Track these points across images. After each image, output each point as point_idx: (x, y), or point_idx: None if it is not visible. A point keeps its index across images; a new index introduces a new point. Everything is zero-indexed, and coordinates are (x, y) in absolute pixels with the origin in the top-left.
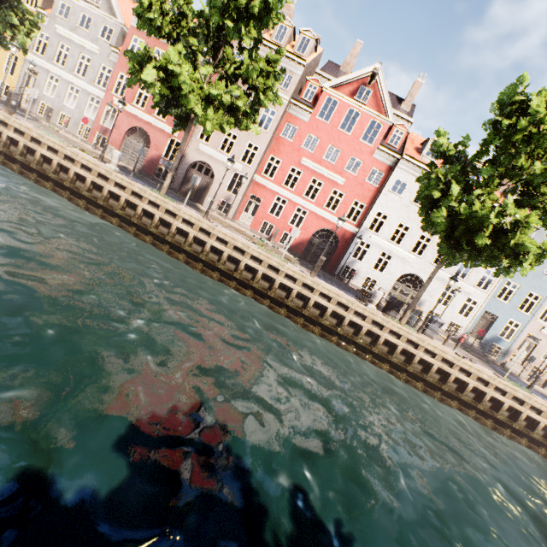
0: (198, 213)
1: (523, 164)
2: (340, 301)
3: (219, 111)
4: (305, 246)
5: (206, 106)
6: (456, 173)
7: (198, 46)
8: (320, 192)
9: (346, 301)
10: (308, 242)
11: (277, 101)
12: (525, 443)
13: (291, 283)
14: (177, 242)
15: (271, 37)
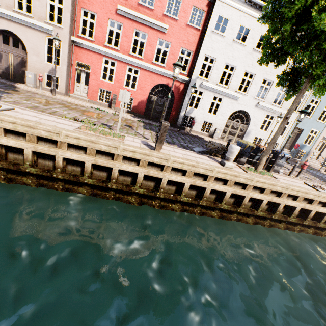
0: None
1: None
2: (197, 171)
3: None
4: (145, 105)
5: None
6: None
7: None
8: (146, 46)
9: (204, 170)
10: (147, 101)
11: None
12: None
13: (132, 167)
14: None
15: None
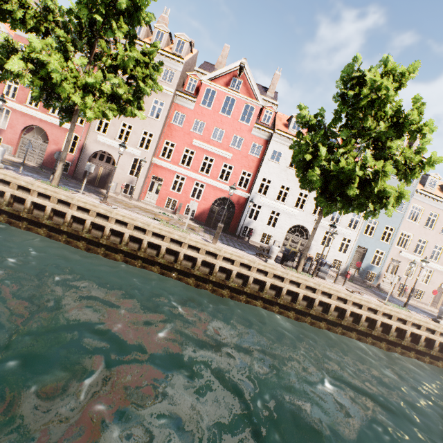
0: (99, 198)
1: (371, 125)
2: (242, 262)
3: (99, 99)
4: (207, 214)
5: (84, 94)
6: (320, 138)
7: (66, 37)
8: (212, 167)
9: (248, 261)
10: (210, 210)
11: (157, 88)
12: (413, 355)
13: (194, 253)
14: (74, 230)
15: (151, 41)
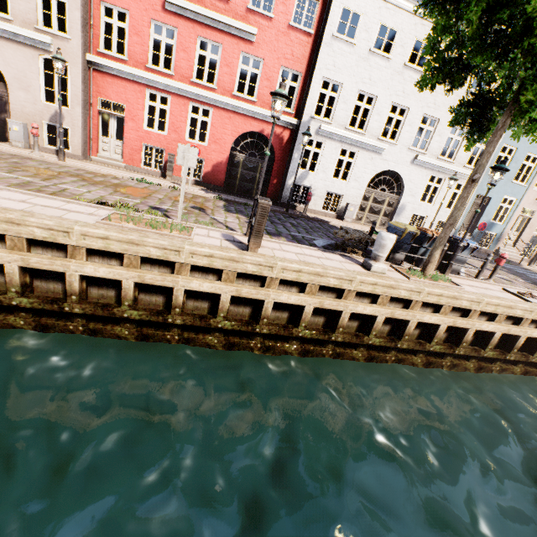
0: None
1: None
2: (325, 284)
3: None
4: (225, 171)
5: None
6: None
7: None
8: (220, 66)
9: (337, 280)
10: (229, 162)
11: None
12: None
13: (210, 284)
14: None
15: None
